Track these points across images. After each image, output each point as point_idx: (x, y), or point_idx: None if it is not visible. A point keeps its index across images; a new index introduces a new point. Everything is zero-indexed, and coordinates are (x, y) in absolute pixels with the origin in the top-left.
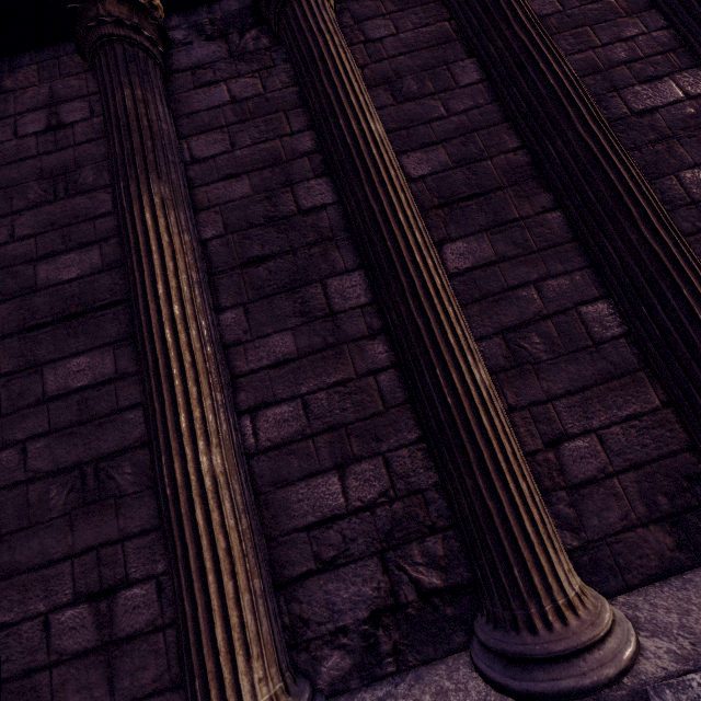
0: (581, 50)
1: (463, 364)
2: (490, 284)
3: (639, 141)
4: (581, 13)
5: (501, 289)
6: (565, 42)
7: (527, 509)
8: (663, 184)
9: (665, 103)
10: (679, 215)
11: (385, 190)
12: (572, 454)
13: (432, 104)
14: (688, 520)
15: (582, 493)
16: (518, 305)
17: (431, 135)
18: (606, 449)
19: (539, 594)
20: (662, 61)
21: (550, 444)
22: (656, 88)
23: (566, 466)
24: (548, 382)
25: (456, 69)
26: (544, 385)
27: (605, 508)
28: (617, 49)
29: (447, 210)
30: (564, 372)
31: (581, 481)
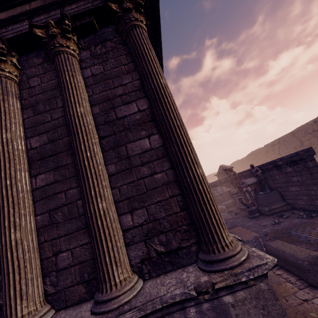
0: (105, 90)
1: (8, 233)
2: (49, 192)
3: (116, 131)
4: (110, 73)
5: (52, 194)
6: (101, 86)
7: (14, 286)
8: (120, 149)
9: (130, 113)
10: (122, 162)
11: (0, 163)
12: (61, 258)
13: (46, 115)
14: (92, 283)
15: (60, 273)
16: (57, 200)
17: (43, 129)
18: (72, 256)
19: (7, 316)
20: (134, 95)
21: (55, 254)
22: (129, 107)
23: (58, 262)
24: (60, 231)
25: (58, 100)
26: (58, 232)
27: (66, 278)
28: (119, 89)
29: (41, 161)
30: (66, 227)
31: (61, 268)
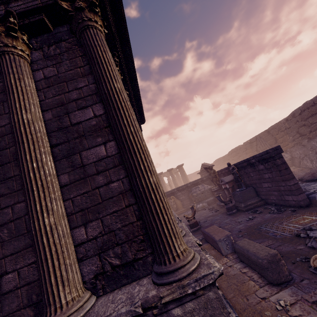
0: (59, 94)
1: None
2: None
3: (70, 138)
4: (64, 75)
5: None
6: (54, 90)
7: None
8: (74, 158)
9: (85, 119)
10: (76, 172)
11: None
12: (6, 280)
13: None
14: (41, 304)
15: (5, 296)
16: (3, 216)
17: None
18: (19, 277)
19: None
20: (90, 99)
21: None
22: (84, 112)
23: (3, 285)
24: (5, 250)
25: (6, 104)
26: (3, 251)
27: (12, 302)
28: (74, 93)
29: None
30: (12, 245)
31: (6, 291)
